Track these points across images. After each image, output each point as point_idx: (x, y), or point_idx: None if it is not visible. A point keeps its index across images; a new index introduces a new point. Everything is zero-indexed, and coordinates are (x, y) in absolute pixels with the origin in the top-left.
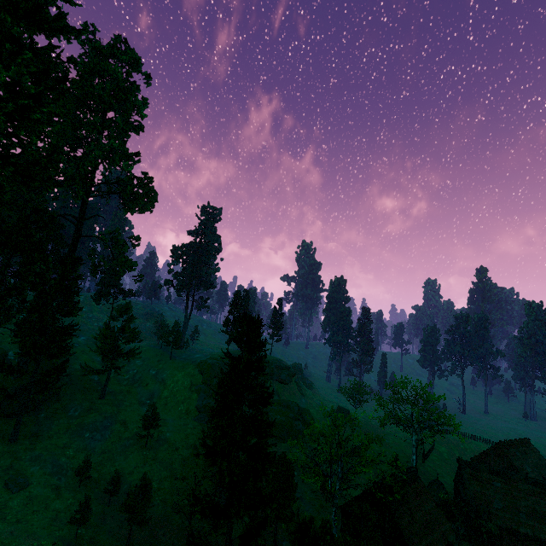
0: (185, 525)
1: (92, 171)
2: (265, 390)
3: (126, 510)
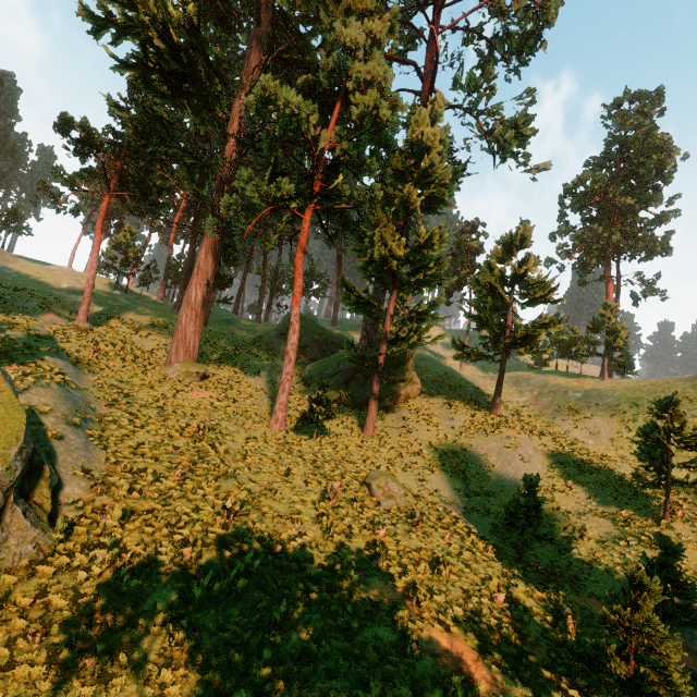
0: None
1: None
2: None
3: None
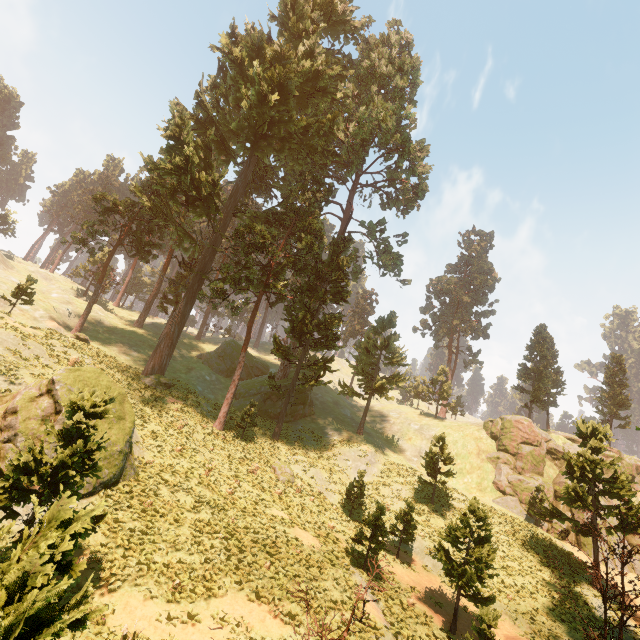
0: None
1: (365, 145)
2: None
3: (445, 559)
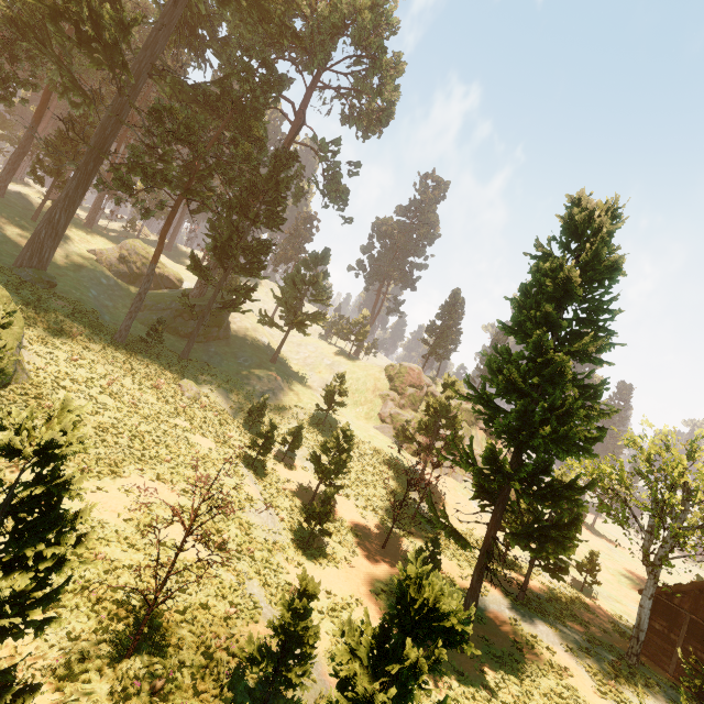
0: (377, 523)
1: (335, 33)
2: (615, 312)
3: (316, 461)
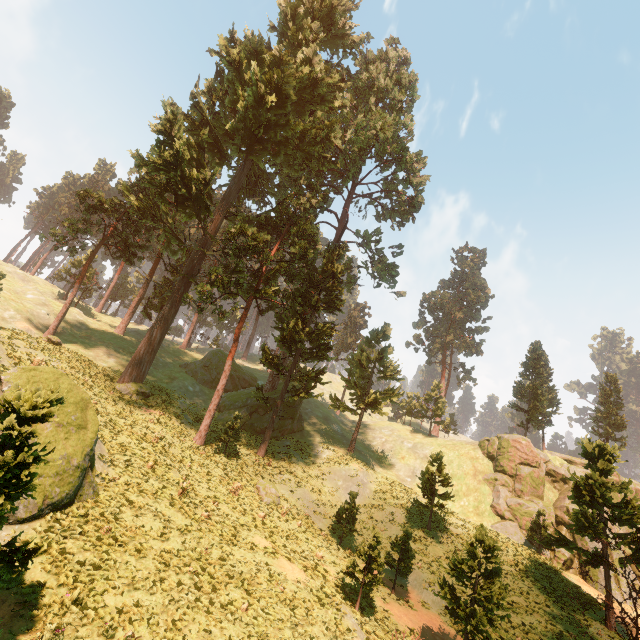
0: None
1: (362, 154)
2: None
3: (450, 597)
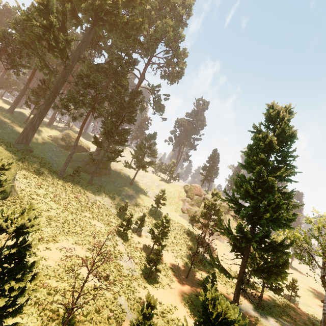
0: (183, 264)
1: (157, 41)
2: (295, 156)
3: (152, 233)
